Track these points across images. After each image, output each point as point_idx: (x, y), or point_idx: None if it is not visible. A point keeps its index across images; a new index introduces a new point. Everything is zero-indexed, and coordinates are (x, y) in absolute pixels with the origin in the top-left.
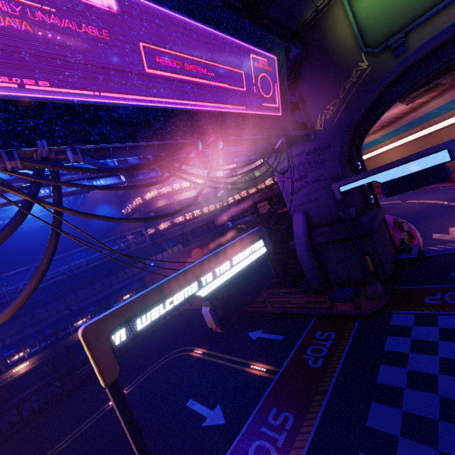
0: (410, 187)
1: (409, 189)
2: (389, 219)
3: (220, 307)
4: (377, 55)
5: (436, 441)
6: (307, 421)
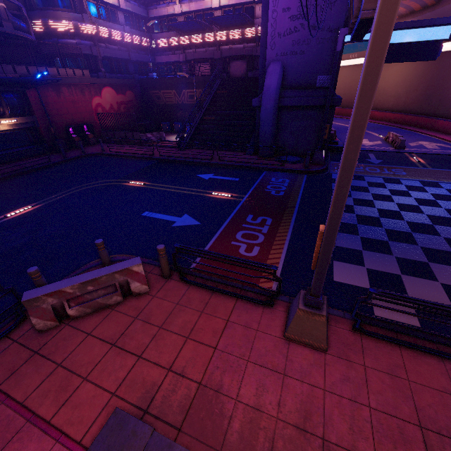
0: (404, 57)
1: (402, 59)
2: None
3: None
4: None
5: (381, 225)
6: (284, 220)
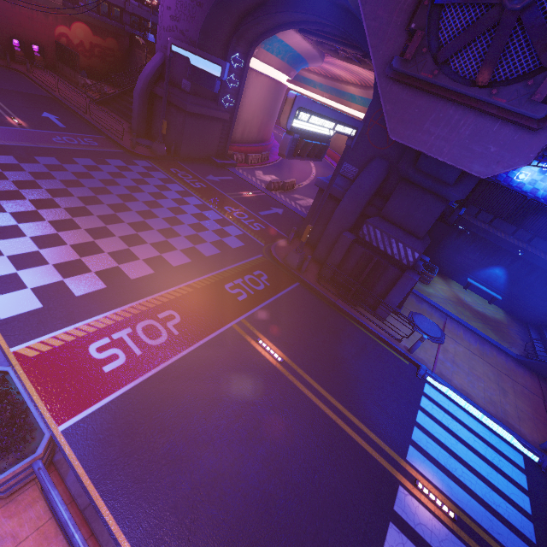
0: (199, 81)
1: (199, 82)
2: (275, 156)
3: None
4: None
5: (54, 171)
6: (5, 142)
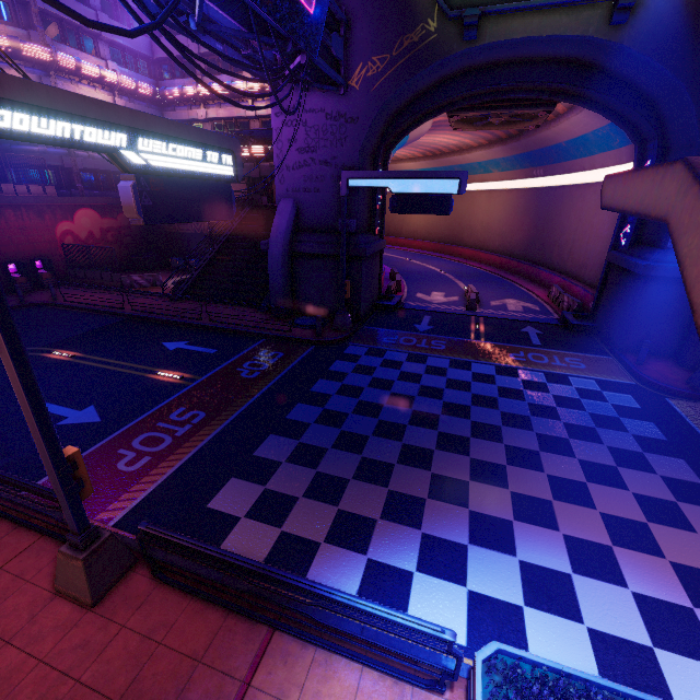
0: (416, 209)
1: (415, 212)
2: (387, 270)
3: (150, 194)
4: (449, 22)
5: (342, 425)
6: (222, 417)
